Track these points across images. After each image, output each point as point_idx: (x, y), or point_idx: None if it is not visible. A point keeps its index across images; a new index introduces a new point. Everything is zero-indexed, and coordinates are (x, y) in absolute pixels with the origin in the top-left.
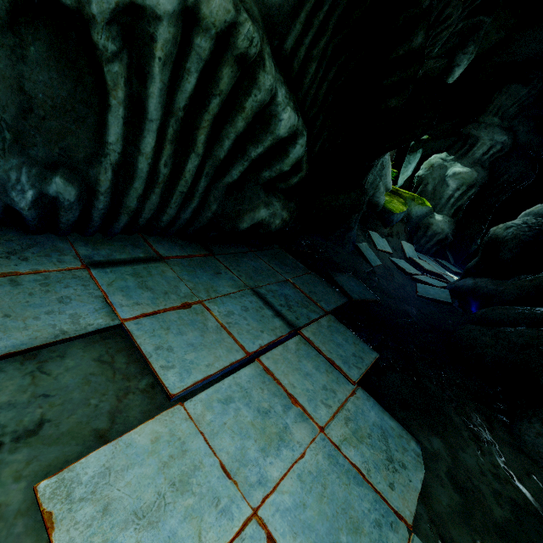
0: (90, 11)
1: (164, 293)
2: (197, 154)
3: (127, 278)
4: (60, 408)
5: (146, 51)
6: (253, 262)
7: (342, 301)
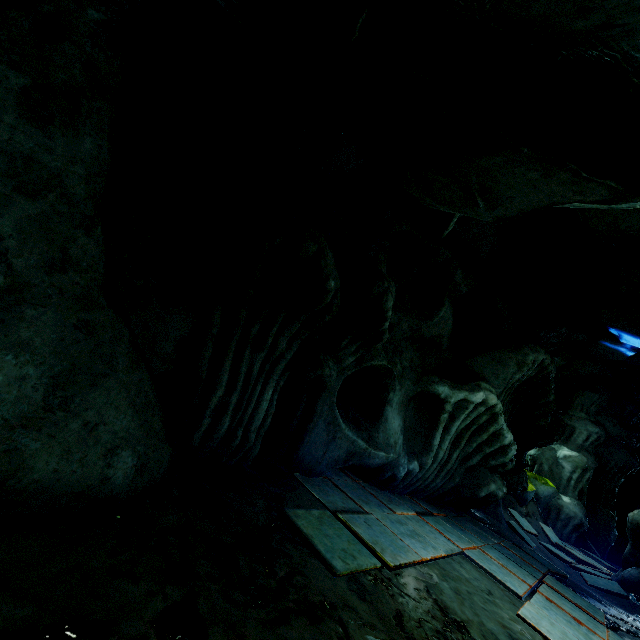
0: (449, 400)
1: (459, 537)
2: (459, 450)
3: (437, 524)
4: (487, 586)
5: (460, 411)
6: (468, 525)
7: (545, 568)
